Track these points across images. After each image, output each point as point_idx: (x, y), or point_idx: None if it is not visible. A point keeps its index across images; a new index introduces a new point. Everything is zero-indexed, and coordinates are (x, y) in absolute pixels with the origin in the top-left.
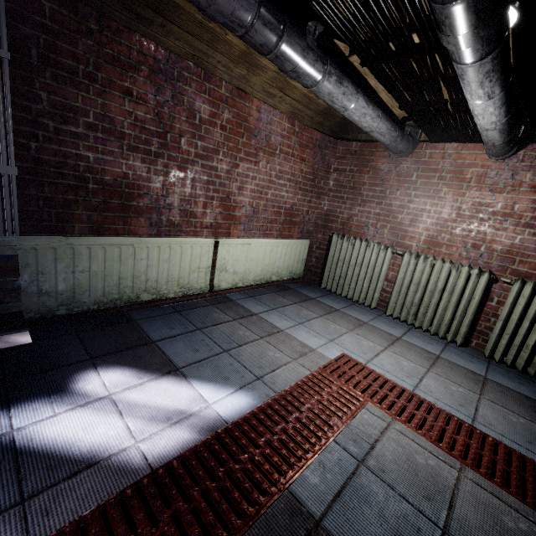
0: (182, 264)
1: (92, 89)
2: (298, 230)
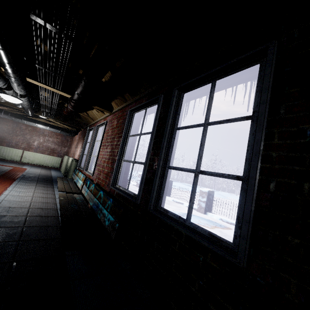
0: (12, 153)
1: (0, 124)
2: (57, 155)
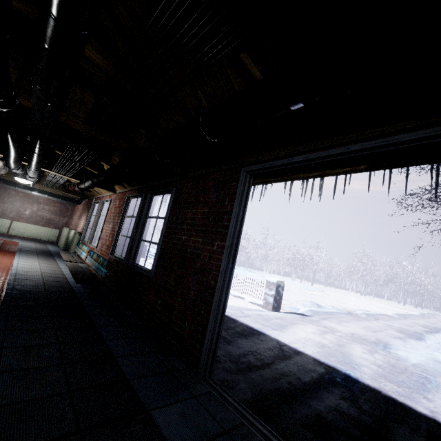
0: None
1: None
2: (54, 226)
